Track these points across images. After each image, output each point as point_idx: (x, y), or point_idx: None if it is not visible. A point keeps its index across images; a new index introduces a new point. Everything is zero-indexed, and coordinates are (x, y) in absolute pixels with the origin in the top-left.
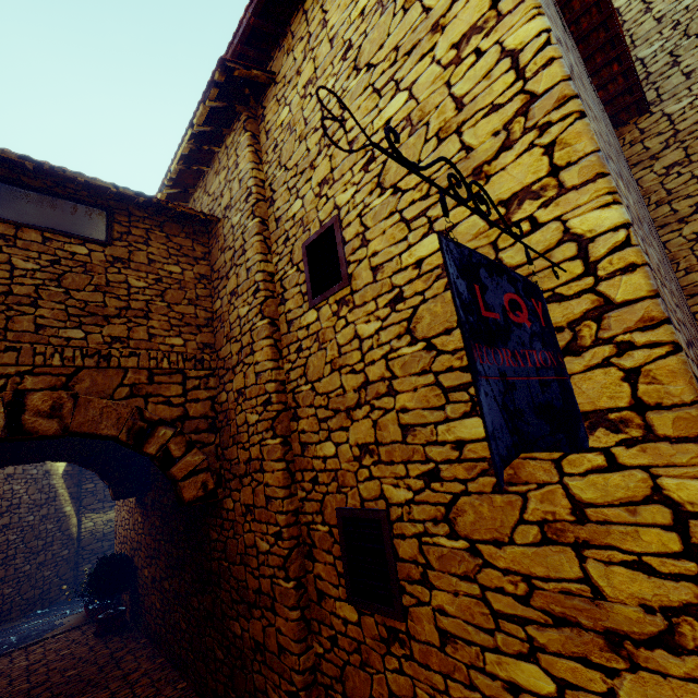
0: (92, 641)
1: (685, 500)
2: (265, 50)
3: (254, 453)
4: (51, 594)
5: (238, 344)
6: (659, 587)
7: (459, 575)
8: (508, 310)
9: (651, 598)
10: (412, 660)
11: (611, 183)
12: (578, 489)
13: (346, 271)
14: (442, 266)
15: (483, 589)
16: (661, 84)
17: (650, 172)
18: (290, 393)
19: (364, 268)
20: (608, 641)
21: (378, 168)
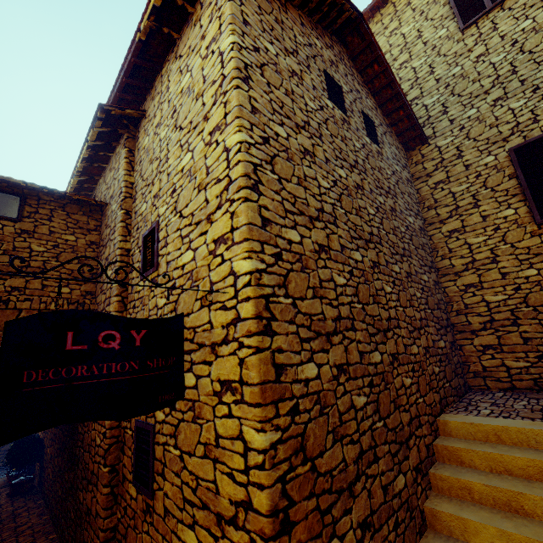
0: (3, 500)
1: (248, 439)
2: (141, 94)
3: None
4: None
5: (104, 295)
6: (236, 489)
7: (175, 472)
8: (101, 341)
9: (233, 495)
10: (153, 525)
11: (250, 245)
12: (218, 426)
13: (156, 260)
14: (191, 272)
15: (182, 482)
16: (436, 125)
17: (426, 185)
18: None
19: (164, 261)
20: (217, 520)
21: (176, 197)
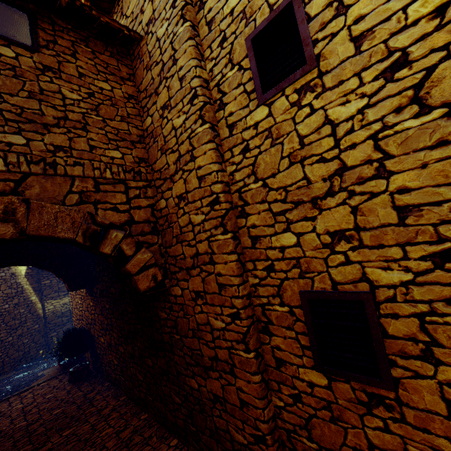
0: (68, 387)
1: None
2: None
3: (202, 248)
4: (31, 354)
5: (175, 154)
6: None
7: None
8: None
9: None
10: (403, 423)
11: None
12: None
13: (312, 50)
14: None
15: None
16: None
17: None
18: (235, 193)
19: (341, 42)
20: None
21: None
